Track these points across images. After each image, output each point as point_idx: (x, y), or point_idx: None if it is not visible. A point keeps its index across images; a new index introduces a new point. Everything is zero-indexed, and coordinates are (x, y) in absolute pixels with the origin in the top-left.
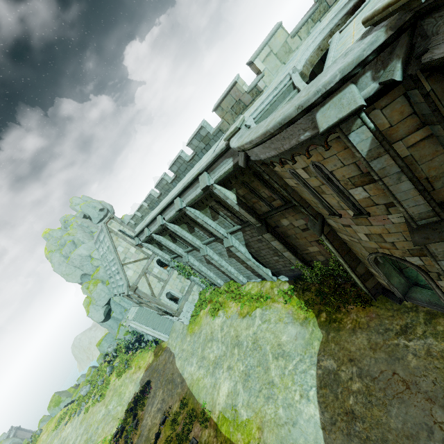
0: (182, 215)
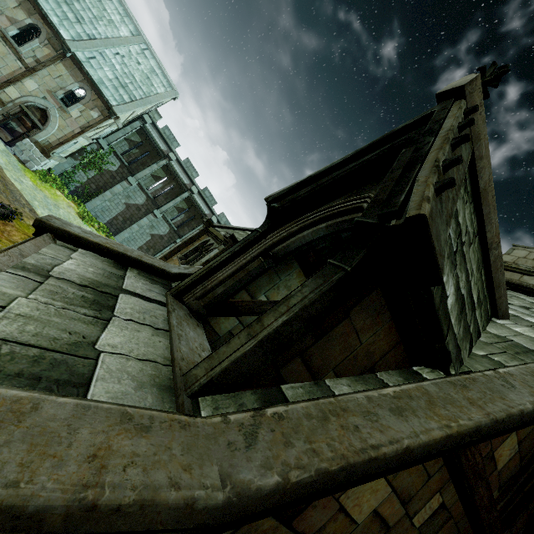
0: (198, 211)
